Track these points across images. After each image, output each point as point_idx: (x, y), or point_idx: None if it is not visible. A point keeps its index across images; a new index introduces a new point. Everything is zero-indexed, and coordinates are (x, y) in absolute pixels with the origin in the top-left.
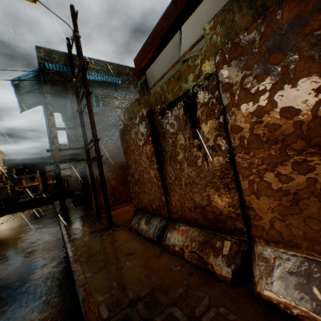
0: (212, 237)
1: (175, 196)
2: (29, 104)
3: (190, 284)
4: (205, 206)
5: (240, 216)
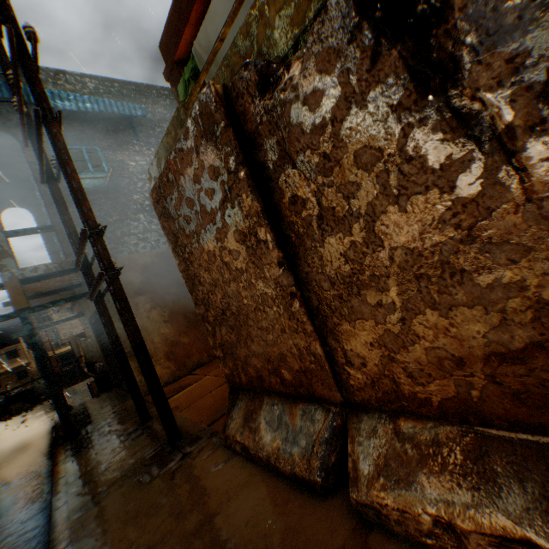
0: None
1: (358, 333)
2: None
3: None
4: (521, 349)
5: None
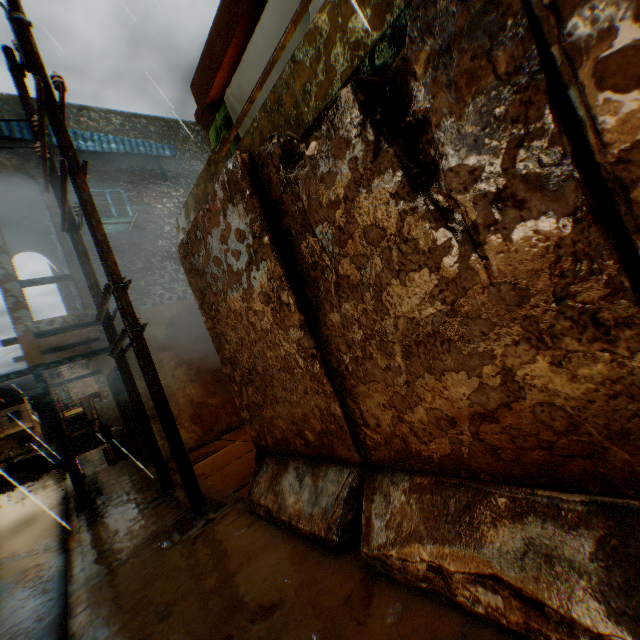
0: (552, 517)
1: (372, 395)
2: None
3: None
4: (496, 410)
5: None
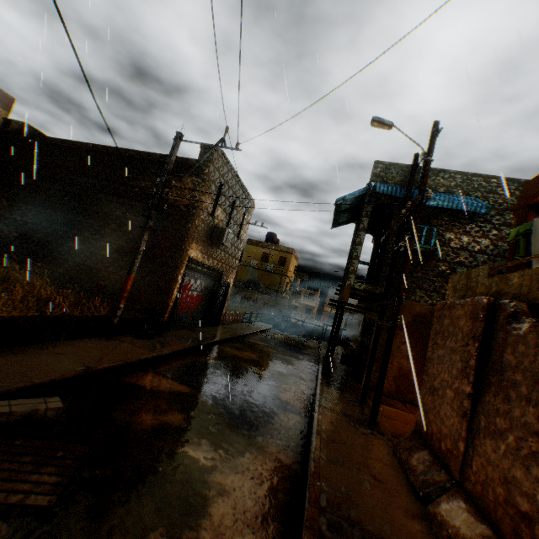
0: None
1: (480, 456)
2: (342, 221)
3: None
4: (521, 510)
5: None
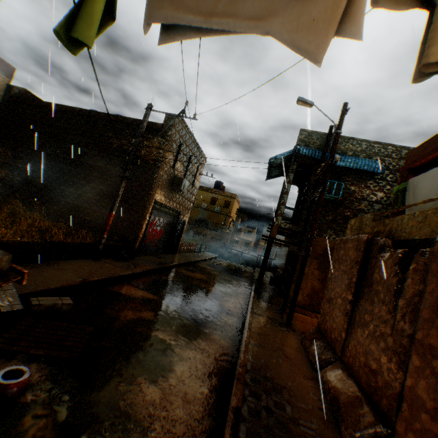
0: (362, 402)
1: (354, 339)
2: (274, 174)
3: (312, 410)
4: (372, 369)
5: (394, 401)
